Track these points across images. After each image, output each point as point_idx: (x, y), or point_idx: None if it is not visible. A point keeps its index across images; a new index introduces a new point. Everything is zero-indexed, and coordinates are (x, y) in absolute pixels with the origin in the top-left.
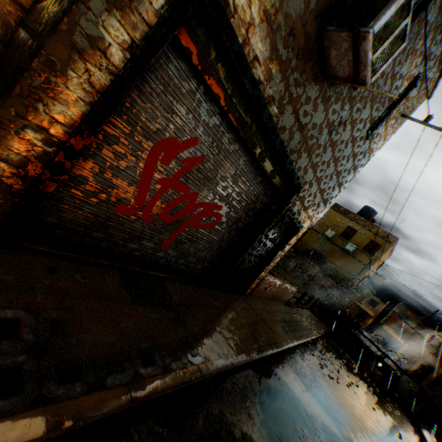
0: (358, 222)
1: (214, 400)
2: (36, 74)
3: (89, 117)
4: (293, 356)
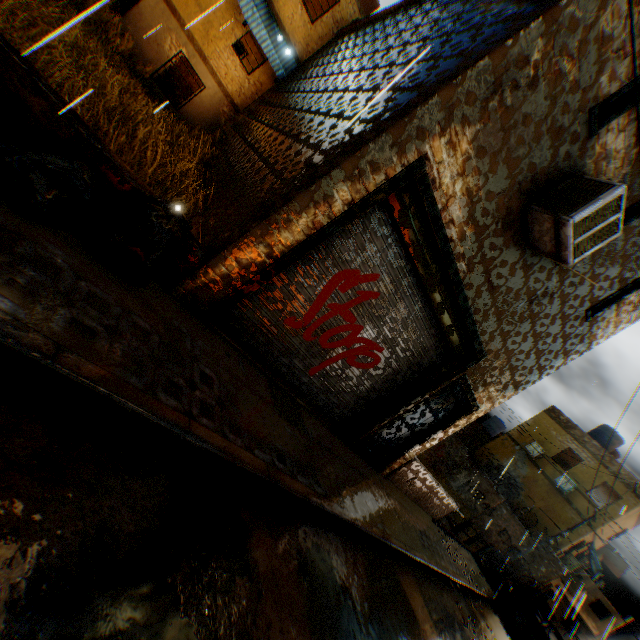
0: (585, 446)
1: (324, 538)
2: (283, 212)
3: (303, 244)
4: (425, 578)
